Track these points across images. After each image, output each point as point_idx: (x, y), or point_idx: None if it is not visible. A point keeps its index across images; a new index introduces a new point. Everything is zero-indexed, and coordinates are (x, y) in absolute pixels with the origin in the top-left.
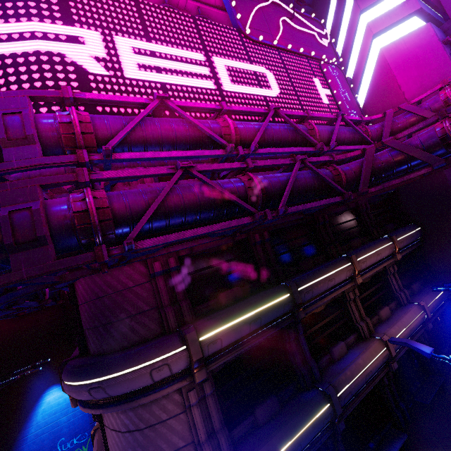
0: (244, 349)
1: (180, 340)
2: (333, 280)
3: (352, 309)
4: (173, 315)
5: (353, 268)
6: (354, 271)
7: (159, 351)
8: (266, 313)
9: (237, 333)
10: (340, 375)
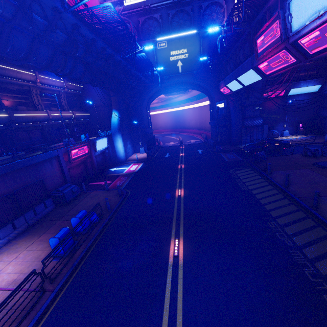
0: None
1: None
2: (21, 74)
3: (34, 97)
4: None
5: (36, 77)
6: (36, 79)
7: None
8: None
9: None
10: (18, 111)
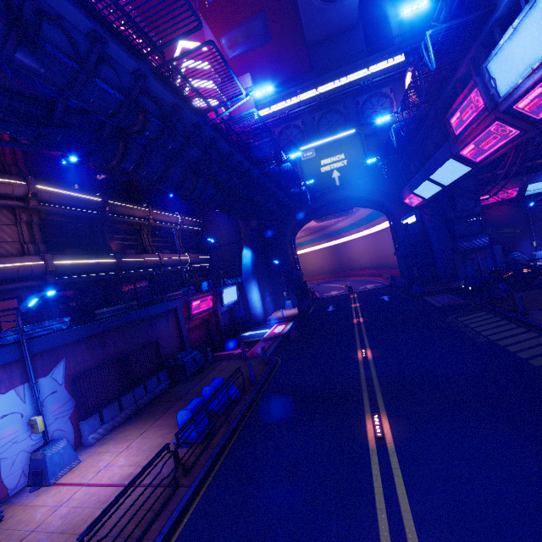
0: (65, 210)
1: (22, 179)
2: (134, 211)
3: (145, 238)
4: (15, 170)
5: (149, 212)
6: (149, 215)
7: (7, 177)
8: (84, 198)
9: (62, 197)
10: (126, 255)
